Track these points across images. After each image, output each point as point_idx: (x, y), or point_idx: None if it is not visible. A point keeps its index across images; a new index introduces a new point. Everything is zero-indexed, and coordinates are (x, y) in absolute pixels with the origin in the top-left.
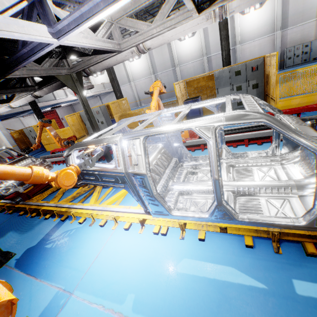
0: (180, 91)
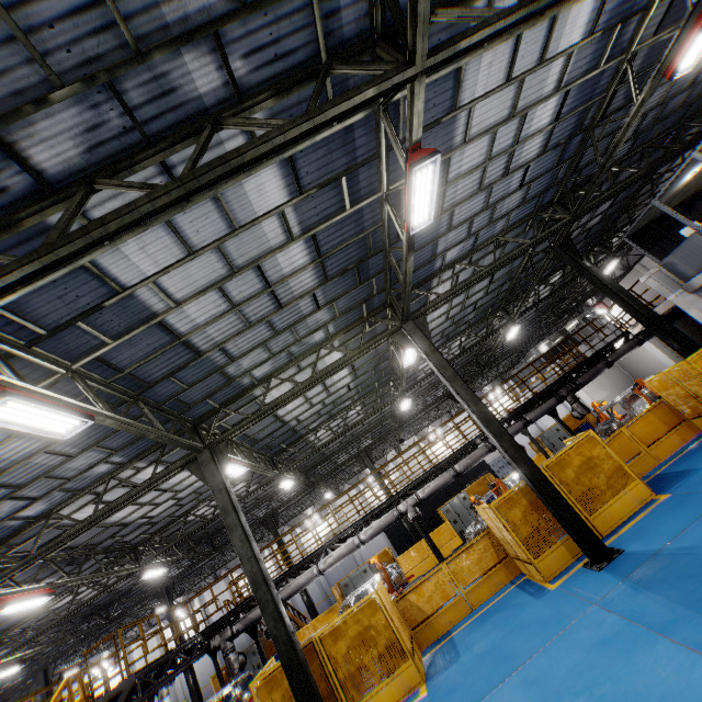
0: (386, 597)
